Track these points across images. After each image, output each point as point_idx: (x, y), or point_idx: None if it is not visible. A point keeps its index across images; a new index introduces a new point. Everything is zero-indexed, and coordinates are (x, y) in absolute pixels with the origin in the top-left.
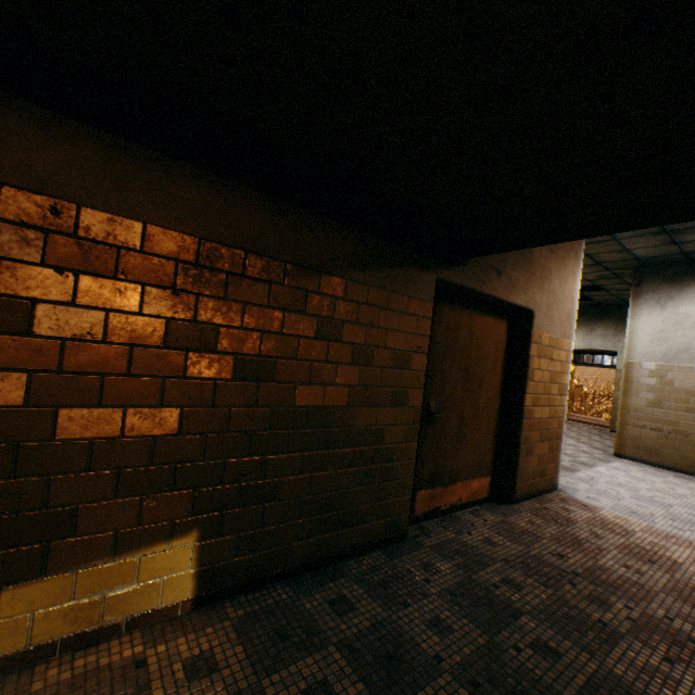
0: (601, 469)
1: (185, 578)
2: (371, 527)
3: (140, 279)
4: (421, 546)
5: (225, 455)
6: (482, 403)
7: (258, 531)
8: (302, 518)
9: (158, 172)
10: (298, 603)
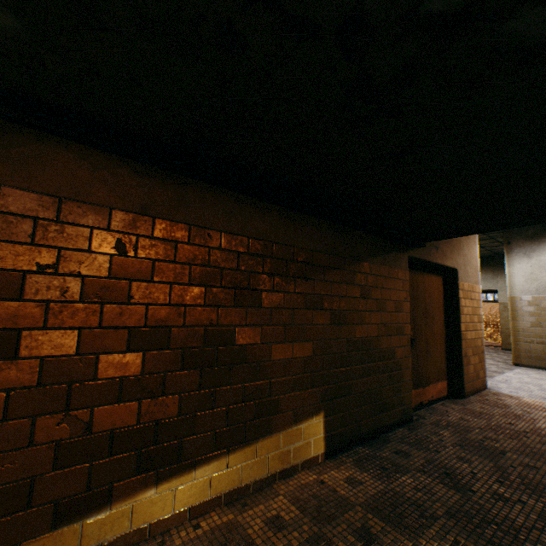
0: (509, 374)
1: (320, 440)
2: (395, 412)
3: (294, 275)
4: (424, 424)
5: (330, 367)
6: (435, 331)
7: (347, 413)
8: (364, 405)
9: (296, 221)
10: (377, 454)
